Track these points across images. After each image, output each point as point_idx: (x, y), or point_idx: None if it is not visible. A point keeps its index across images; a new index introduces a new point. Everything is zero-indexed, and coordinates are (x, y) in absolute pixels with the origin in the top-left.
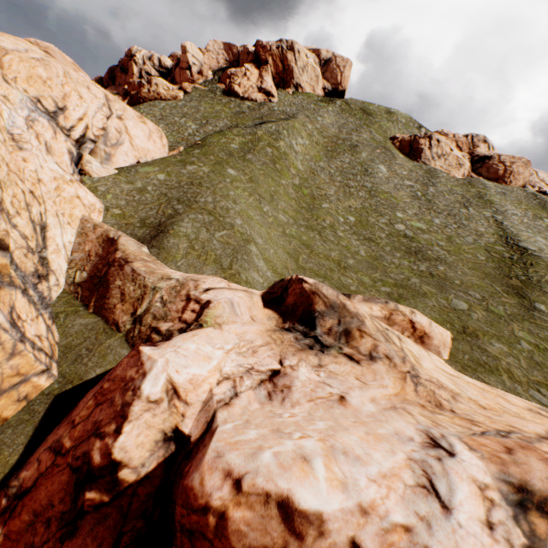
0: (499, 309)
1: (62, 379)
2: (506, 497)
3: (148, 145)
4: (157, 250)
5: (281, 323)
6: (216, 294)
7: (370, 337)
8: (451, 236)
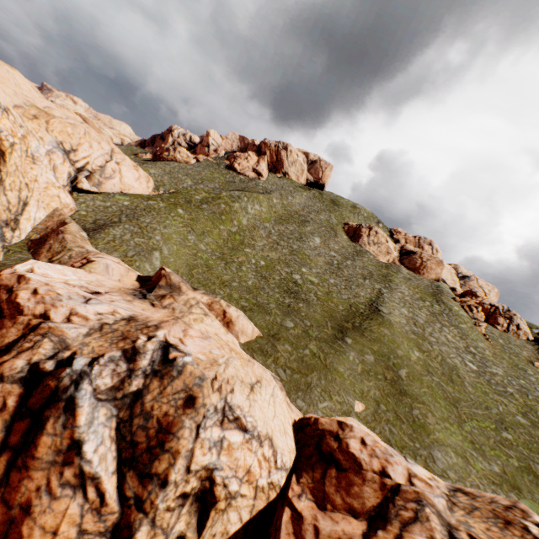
0: (315, 333)
1: None
2: (124, 318)
3: (134, 184)
4: (90, 235)
5: (137, 288)
6: (102, 260)
7: (173, 299)
8: (332, 291)
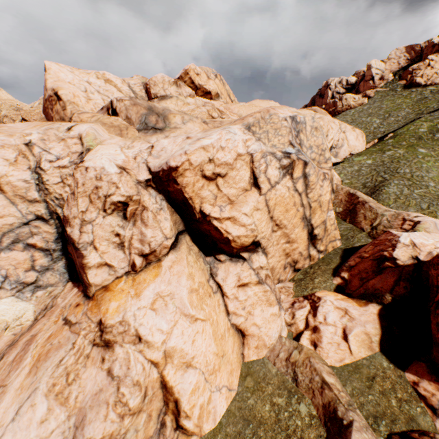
0: None
1: (343, 245)
2: None
3: (355, 143)
4: (376, 199)
5: None
6: (422, 218)
7: None
8: None
